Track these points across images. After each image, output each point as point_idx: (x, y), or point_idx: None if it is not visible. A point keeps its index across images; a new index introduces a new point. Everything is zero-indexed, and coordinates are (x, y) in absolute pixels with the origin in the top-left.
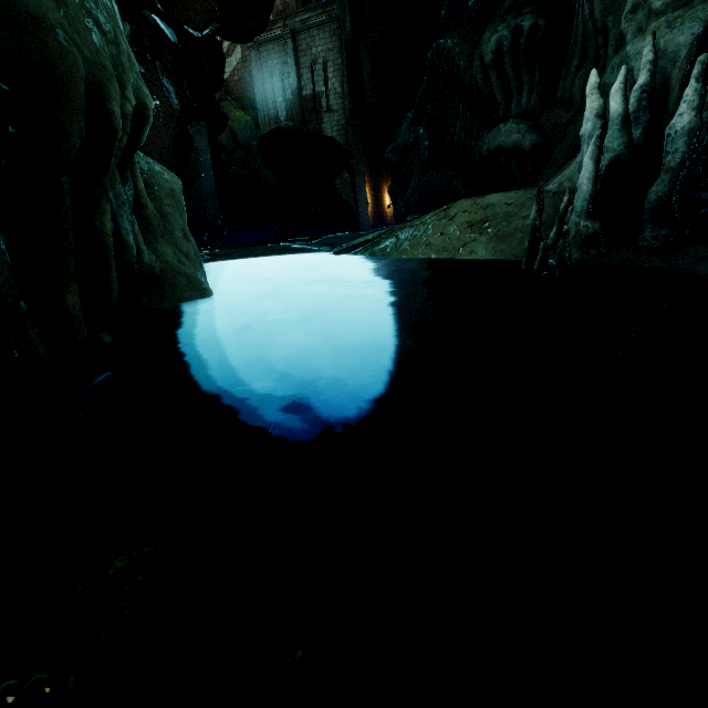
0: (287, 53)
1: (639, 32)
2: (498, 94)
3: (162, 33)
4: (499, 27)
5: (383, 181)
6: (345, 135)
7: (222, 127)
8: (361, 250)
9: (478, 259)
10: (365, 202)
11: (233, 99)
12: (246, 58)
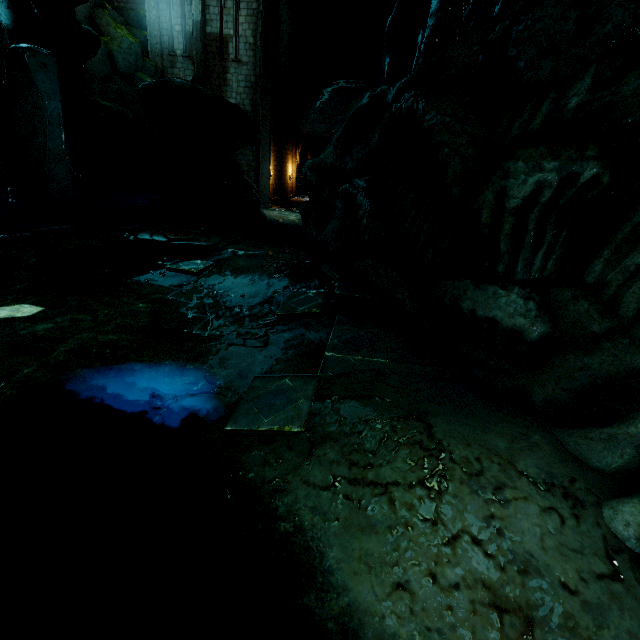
0: None
1: None
2: (504, 242)
3: None
4: (545, 163)
5: (288, 150)
6: (253, 95)
7: (91, 52)
8: (271, 450)
9: None
10: (268, 176)
11: (115, 6)
12: None
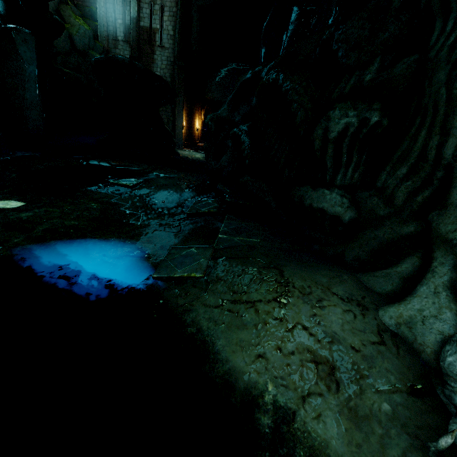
0: None
1: None
2: (329, 161)
3: None
4: (350, 112)
5: (196, 110)
6: (172, 70)
7: (58, 34)
8: (182, 288)
9: (329, 440)
10: (181, 127)
11: (75, 4)
12: None
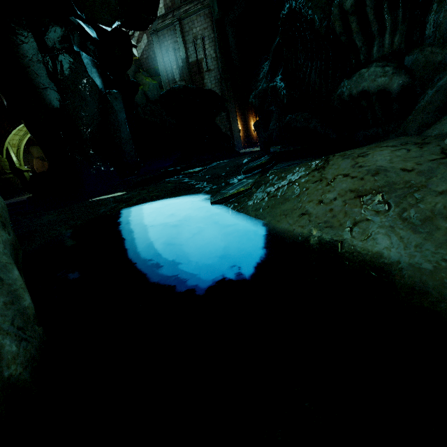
0: (176, 35)
1: None
2: (358, 39)
3: (84, 31)
4: None
5: (249, 114)
6: (220, 86)
7: (135, 91)
8: (234, 202)
9: (382, 251)
10: (238, 131)
11: (144, 70)
12: (150, 42)
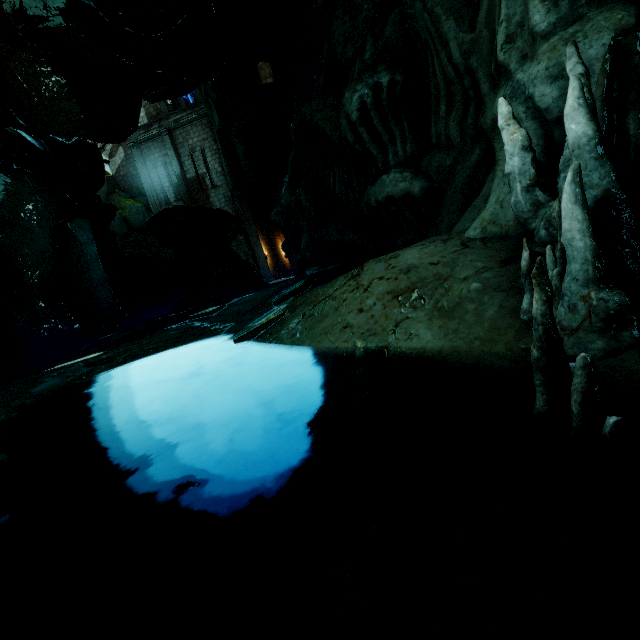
0: (166, 147)
1: (526, 59)
2: (372, 148)
3: (29, 145)
4: (358, 86)
5: (275, 236)
6: (233, 204)
7: (111, 217)
8: (265, 334)
9: (425, 345)
10: (263, 257)
11: (122, 190)
12: (129, 156)
